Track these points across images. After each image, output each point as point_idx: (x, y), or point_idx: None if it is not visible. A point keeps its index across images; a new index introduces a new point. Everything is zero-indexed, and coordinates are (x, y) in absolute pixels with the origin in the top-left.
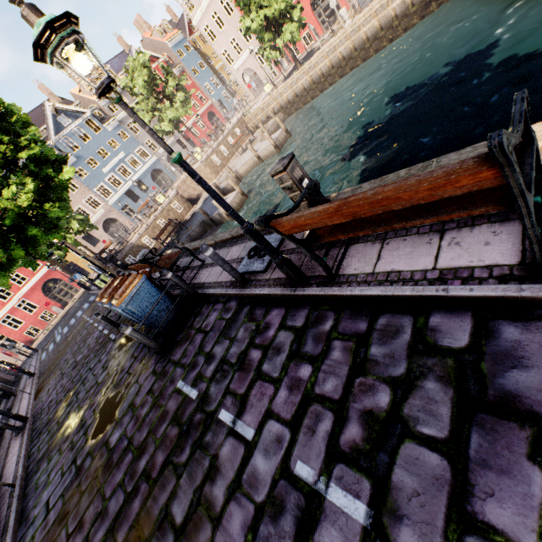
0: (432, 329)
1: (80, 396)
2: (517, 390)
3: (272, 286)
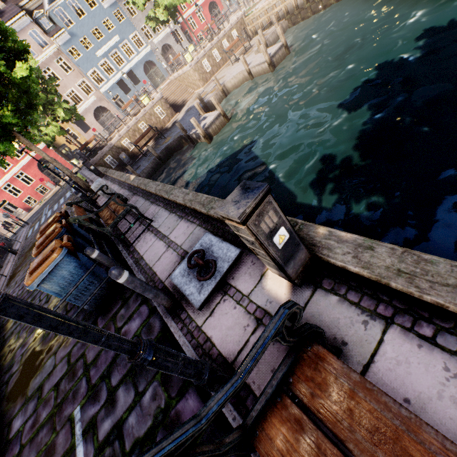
0: None
1: None
2: None
3: (199, 350)
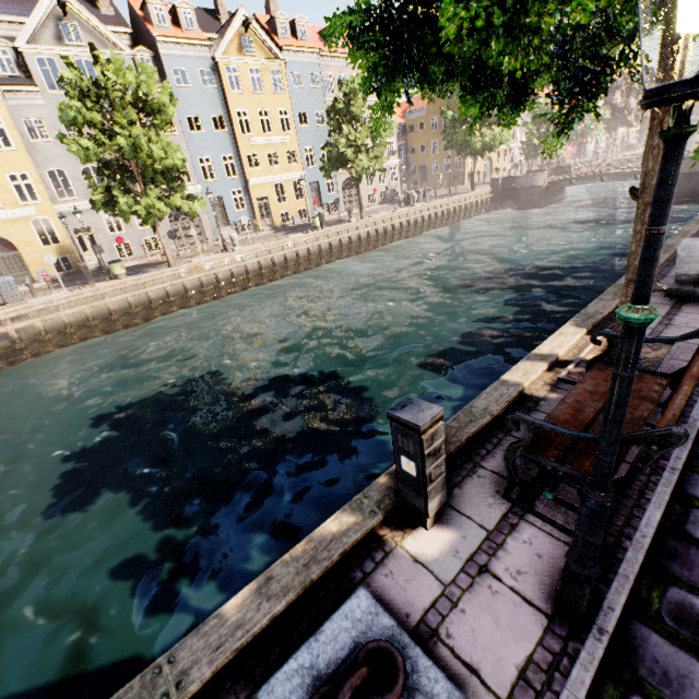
0: None
1: None
2: None
3: (547, 698)
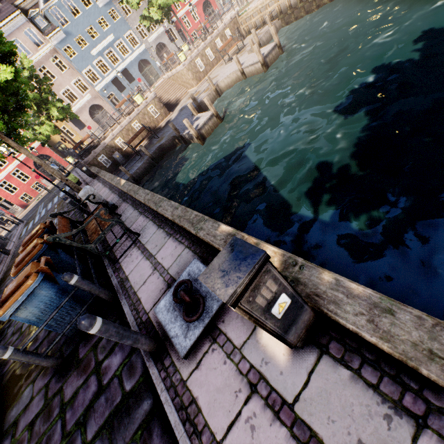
0: None
1: (8, 333)
2: None
3: (183, 413)
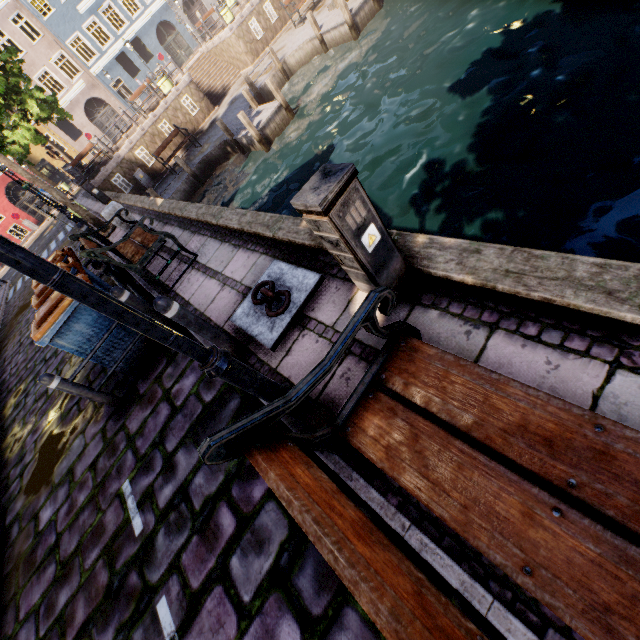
0: None
1: (28, 402)
2: None
3: None
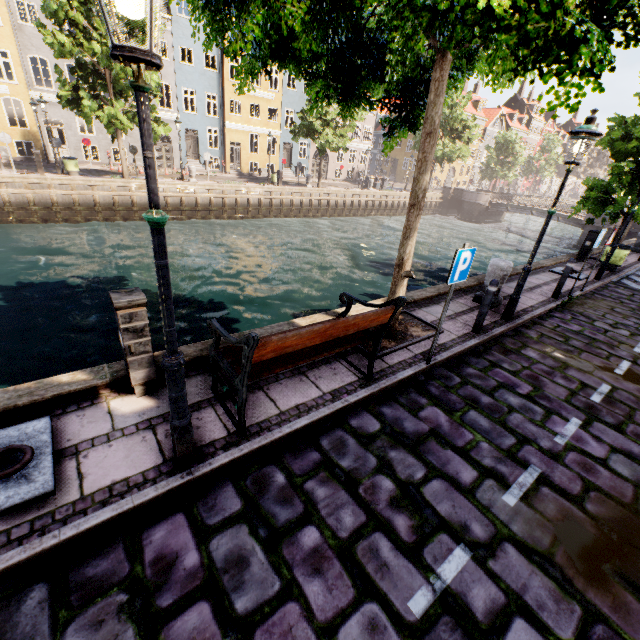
0: (358, 427)
1: None
2: (414, 429)
3: (114, 500)
